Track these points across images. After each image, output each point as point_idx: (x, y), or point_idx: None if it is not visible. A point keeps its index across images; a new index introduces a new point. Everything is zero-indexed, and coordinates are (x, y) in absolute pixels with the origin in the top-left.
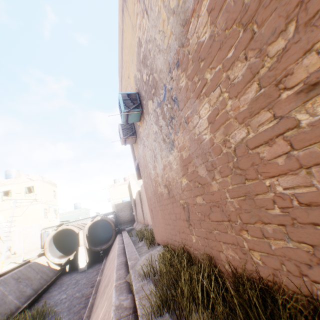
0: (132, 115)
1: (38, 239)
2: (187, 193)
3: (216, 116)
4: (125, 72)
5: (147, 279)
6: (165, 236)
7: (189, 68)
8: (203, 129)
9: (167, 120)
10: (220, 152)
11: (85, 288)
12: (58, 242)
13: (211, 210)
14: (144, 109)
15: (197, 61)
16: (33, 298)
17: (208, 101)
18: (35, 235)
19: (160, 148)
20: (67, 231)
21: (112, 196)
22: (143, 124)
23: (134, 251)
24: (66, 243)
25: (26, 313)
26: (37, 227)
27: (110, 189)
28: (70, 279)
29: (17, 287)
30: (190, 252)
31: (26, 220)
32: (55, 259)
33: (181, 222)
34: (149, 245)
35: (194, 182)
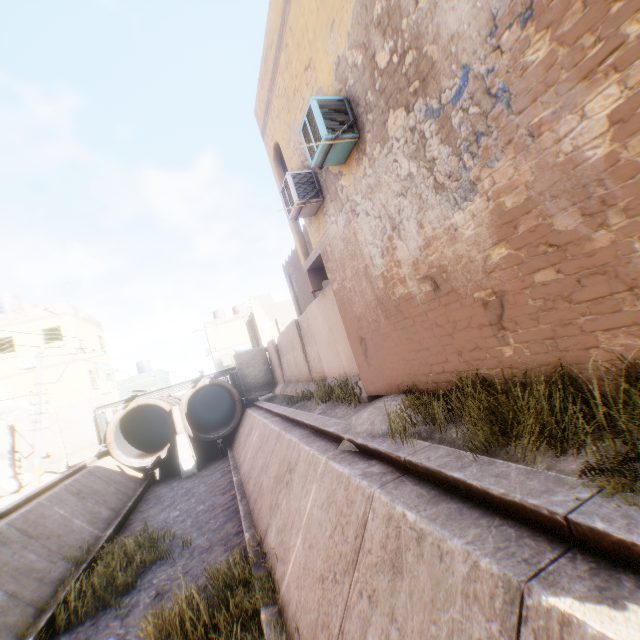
0: (337, 147)
1: (91, 428)
2: (503, 274)
3: (639, 106)
4: (295, 58)
5: (397, 437)
6: (406, 374)
7: (568, 21)
8: (589, 139)
9: (461, 142)
10: (632, 174)
11: (213, 498)
12: (128, 432)
13: (579, 285)
14: (369, 133)
15: (599, 2)
16: (118, 522)
17: (619, 81)
18: (83, 421)
19: (421, 207)
20: (140, 411)
21: (215, 344)
22: (356, 168)
23: (320, 417)
24: (140, 434)
25: (114, 544)
26: (85, 406)
27: (209, 331)
28: (172, 489)
29: (83, 507)
30: (489, 379)
31: (56, 394)
32: (132, 460)
33: (469, 333)
34: (350, 404)
35: (534, 246)
